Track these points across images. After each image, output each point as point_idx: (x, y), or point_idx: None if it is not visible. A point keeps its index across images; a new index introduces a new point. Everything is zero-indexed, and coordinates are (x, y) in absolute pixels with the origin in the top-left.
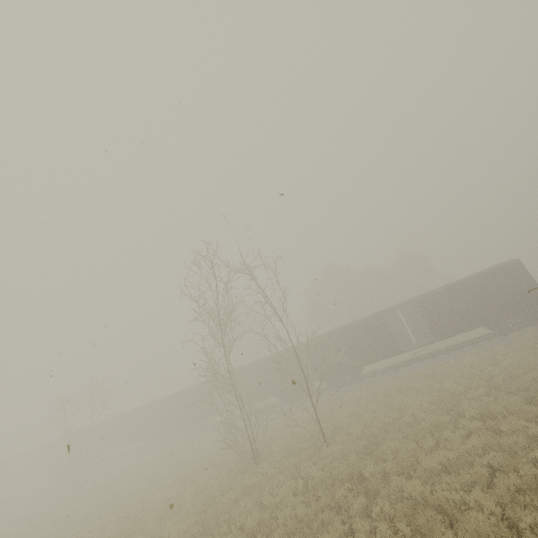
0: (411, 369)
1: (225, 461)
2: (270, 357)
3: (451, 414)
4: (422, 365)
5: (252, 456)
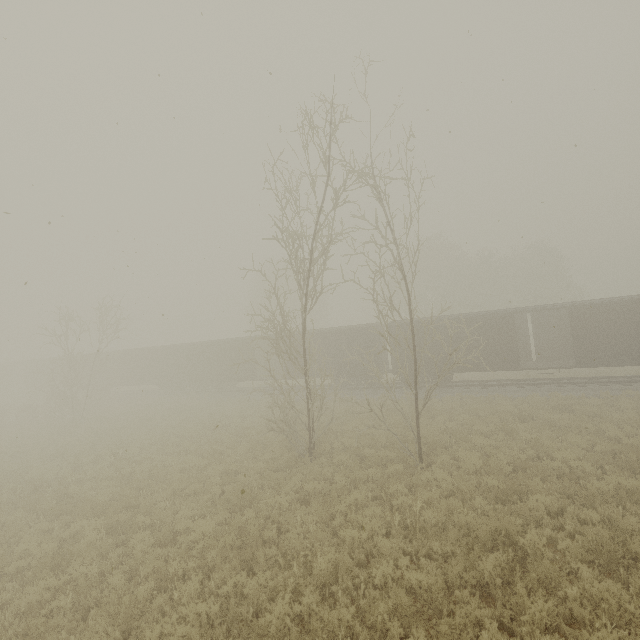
0: (525, 392)
1: (266, 441)
2: (337, 330)
3: (637, 479)
4: (542, 391)
5: (306, 447)
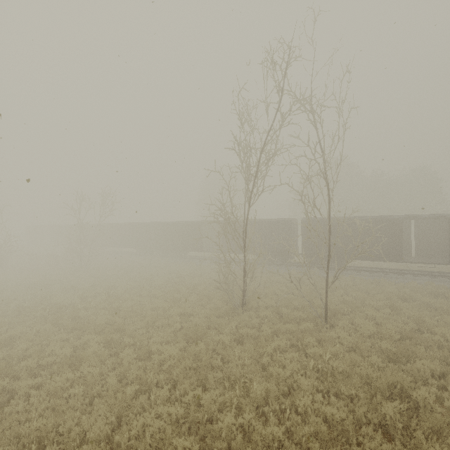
0: (405, 279)
1: (210, 295)
2: (263, 221)
3: None
4: (419, 280)
5: (239, 303)
